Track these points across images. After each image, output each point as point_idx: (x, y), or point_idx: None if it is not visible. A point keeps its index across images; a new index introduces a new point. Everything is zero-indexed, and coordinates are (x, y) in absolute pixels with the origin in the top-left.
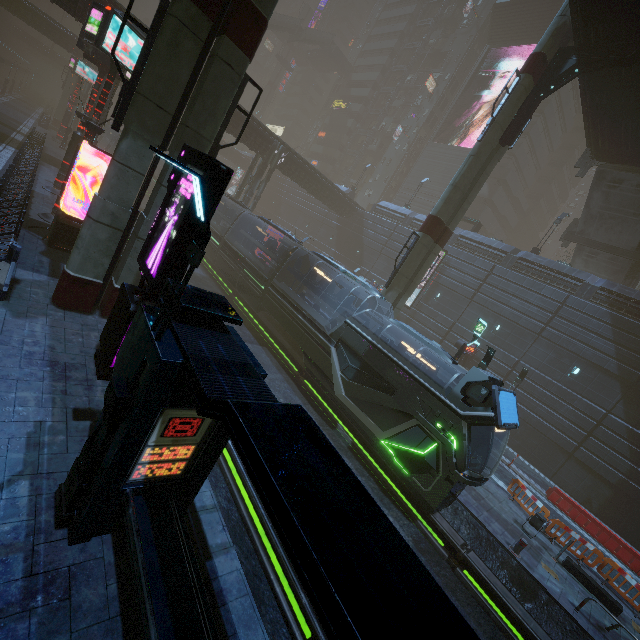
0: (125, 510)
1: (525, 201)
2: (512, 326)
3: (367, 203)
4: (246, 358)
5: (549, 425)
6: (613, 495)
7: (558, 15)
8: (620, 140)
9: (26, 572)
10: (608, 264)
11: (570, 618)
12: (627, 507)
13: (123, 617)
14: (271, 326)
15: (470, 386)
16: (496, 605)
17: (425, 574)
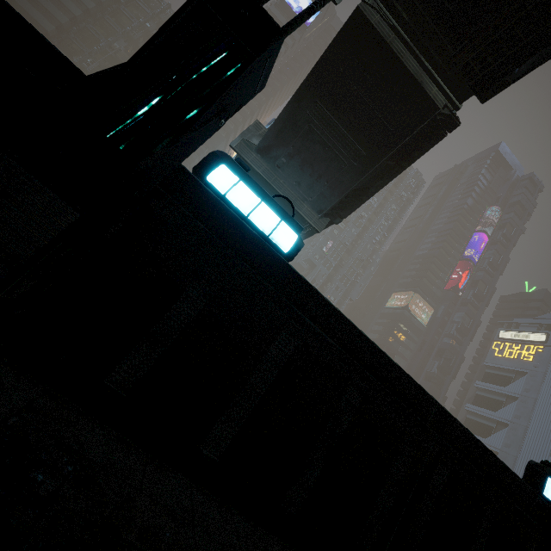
0: None
1: None
2: None
3: None
4: None
5: None
6: None
7: None
8: None
9: None
10: None
11: None
12: None
13: None
14: None
15: None
16: None
17: None
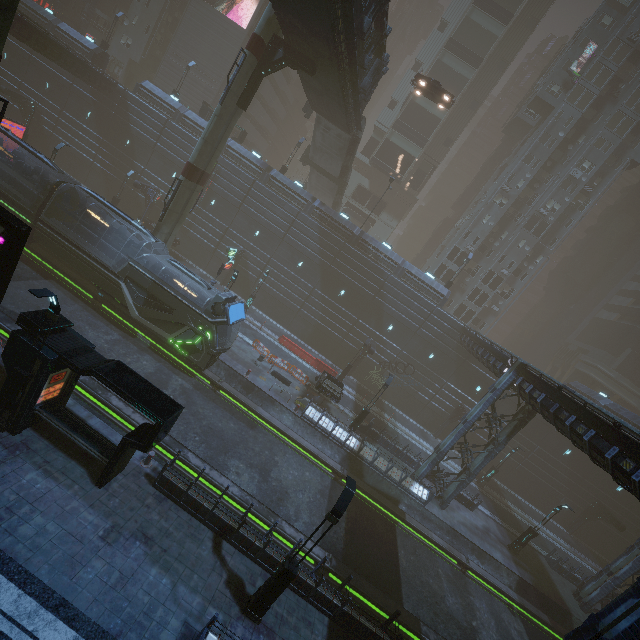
0: (40, 415)
1: (291, 95)
2: (267, 232)
3: (127, 57)
4: (83, 342)
5: (287, 299)
6: (314, 331)
7: (271, 4)
8: (322, 106)
9: (4, 448)
10: (328, 183)
11: (266, 394)
12: (319, 336)
13: (58, 447)
14: (50, 257)
15: (217, 304)
16: (234, 399)
17: (166, 396)
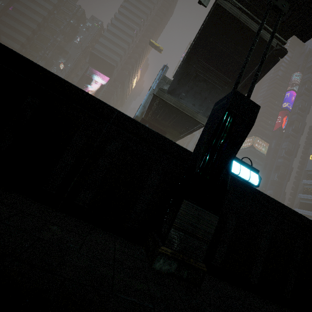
0: None
1: None
2: None
3: None
4: None
5: None
6: None
7: None
8: None
9: None
10: None
11: None
12: None
13: None
14: None
15: None
16: None
17: None
